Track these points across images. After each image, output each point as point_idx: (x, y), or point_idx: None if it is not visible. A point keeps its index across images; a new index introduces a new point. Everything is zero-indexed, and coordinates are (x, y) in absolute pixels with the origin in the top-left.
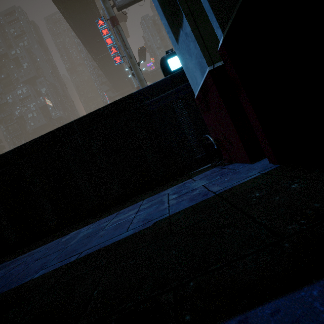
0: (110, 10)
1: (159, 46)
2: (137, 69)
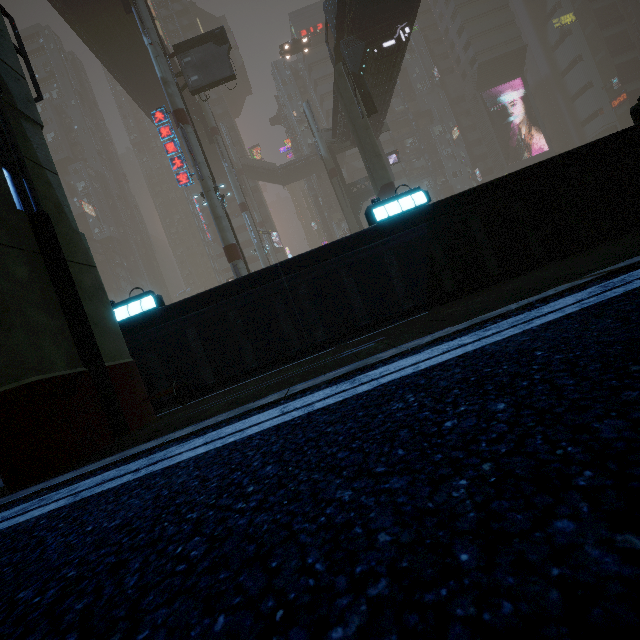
0: (174, 99)
1: (301, 118)
2: (213, 198)
